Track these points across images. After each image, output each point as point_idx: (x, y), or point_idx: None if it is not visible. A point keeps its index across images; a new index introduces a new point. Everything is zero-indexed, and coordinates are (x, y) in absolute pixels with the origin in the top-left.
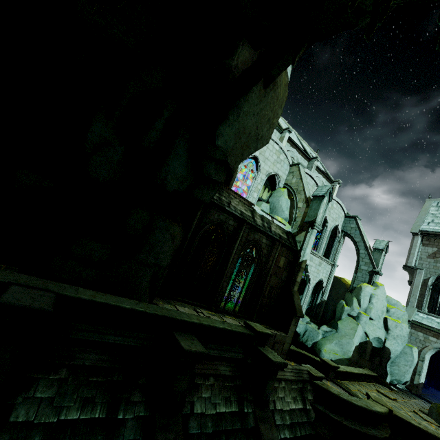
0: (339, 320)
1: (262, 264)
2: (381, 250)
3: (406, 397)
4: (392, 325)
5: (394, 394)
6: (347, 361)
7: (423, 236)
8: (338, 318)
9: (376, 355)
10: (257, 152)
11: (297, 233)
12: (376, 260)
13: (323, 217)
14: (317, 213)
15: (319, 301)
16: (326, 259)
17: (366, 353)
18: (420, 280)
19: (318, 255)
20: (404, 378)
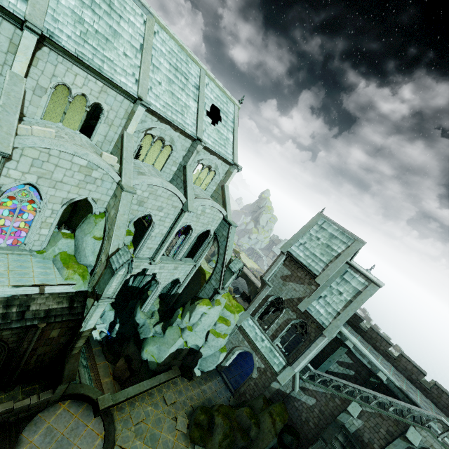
0: (170, 326)
1: (12, 348)
2: (233, 273)
3: (199, 384)
4: (211, 339)
5: (186, 388)
6: (156, 366)
7: (288, 256)
8: (172, 322)
9: (192, 354)
10: (31, 177)
11: (89, 295)
12: (225, 280)
13: (117, 289)
14: (104, 289)
15: (174, 292)
16: (185, 263)
17: (180, 356)
18: (264, 295)
19: (172, 263)
20: (207, 370)
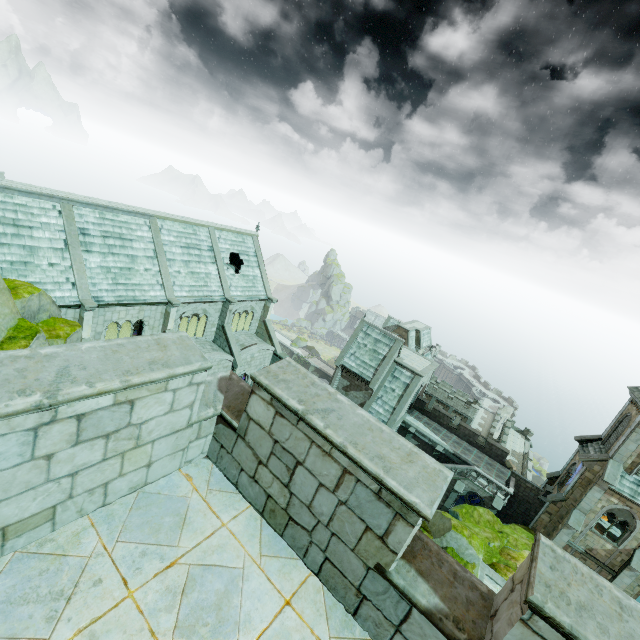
0: None
1: None
2: None
3: None
4: None
5: None
6: None
7: (344, 368)
8: None
9: None
10: None
11: None
12: None
13: None
14: None
15: None
16: None
17: None
18: None
19: None
20: None
